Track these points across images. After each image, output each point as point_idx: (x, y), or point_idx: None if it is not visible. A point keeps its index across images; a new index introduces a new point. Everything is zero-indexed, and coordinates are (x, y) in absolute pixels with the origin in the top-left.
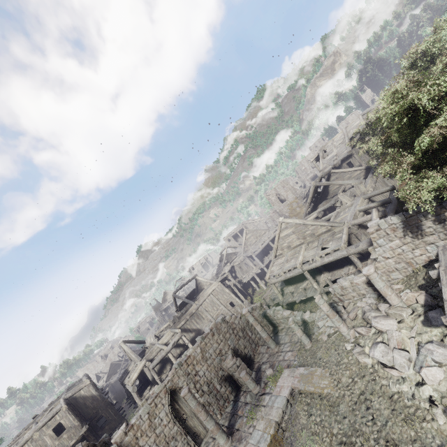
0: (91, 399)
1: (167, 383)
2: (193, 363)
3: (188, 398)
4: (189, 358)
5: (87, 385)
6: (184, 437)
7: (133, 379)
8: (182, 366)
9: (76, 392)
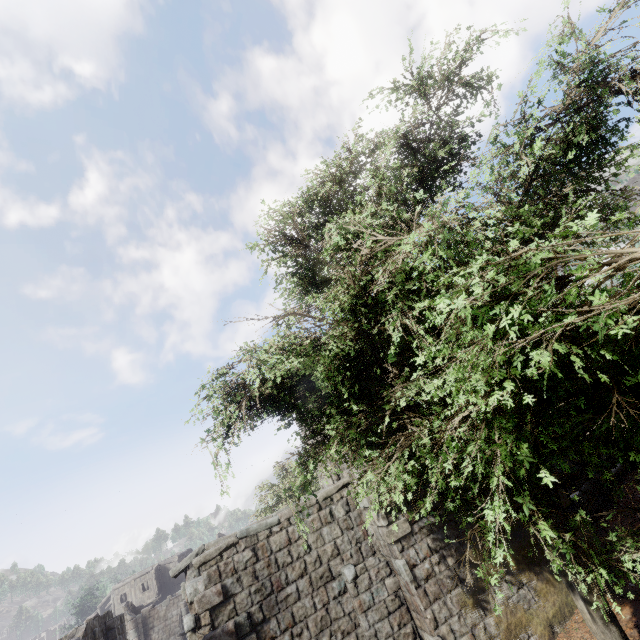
0: None
1: None
2: None
3: (182, 609)
4: None
5: (176, 561)
6: (181, 639)
7: None
8: None
9: (167, 563)
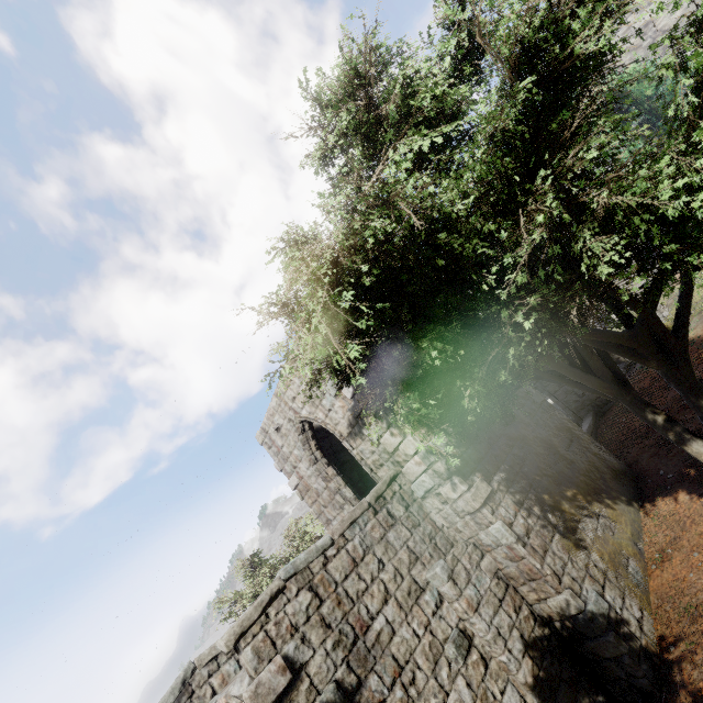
0: None
1: None
2: None
3: None
4: None
5: None
6: None
7: None
8: None
9: None
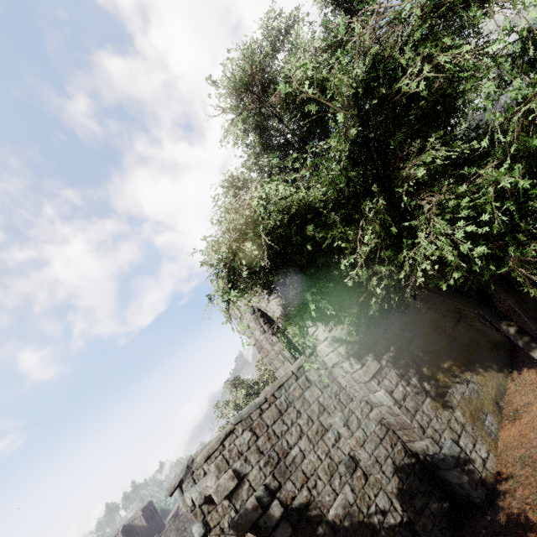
0: (142, 528)
1: (161, 535)
2: (184, 520)
3: None
4: (181, 516)
5: (140, 516)
6: None
7: (168, 518)
8: (175, 522)
9: (132, 520)
